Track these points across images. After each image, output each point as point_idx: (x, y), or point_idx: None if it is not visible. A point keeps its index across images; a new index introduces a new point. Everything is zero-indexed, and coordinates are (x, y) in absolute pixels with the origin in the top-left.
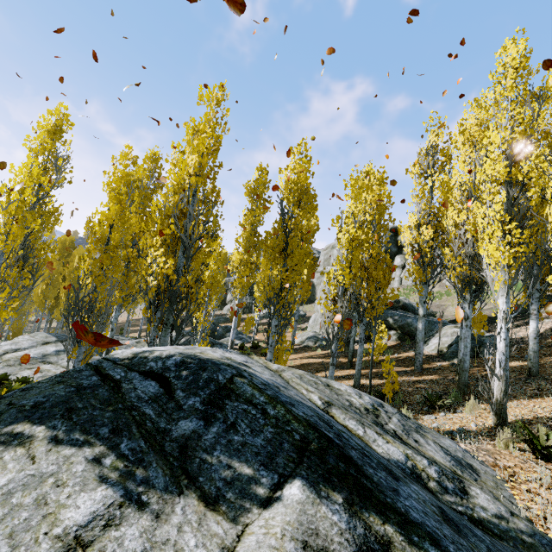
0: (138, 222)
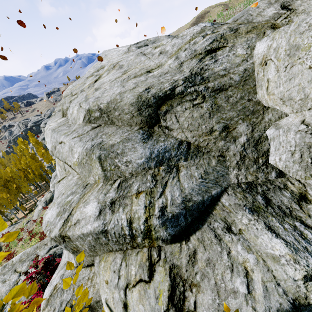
0: None
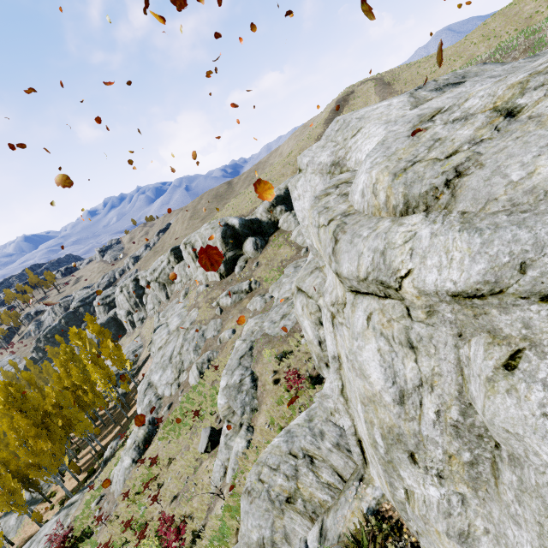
0: None
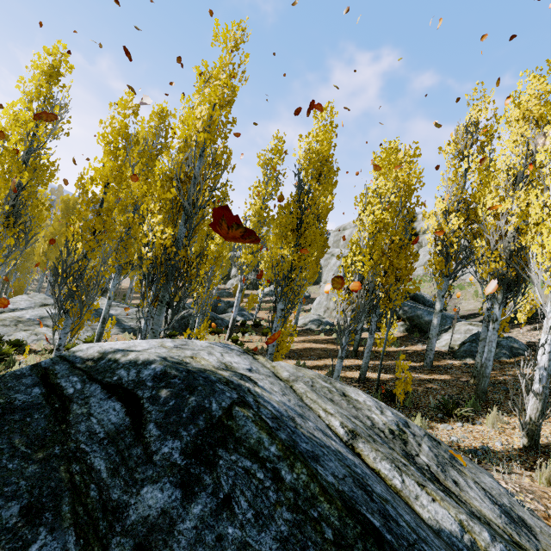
0: (141, 186)
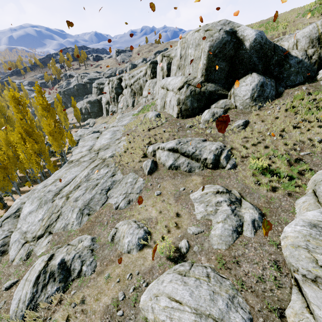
0: None
